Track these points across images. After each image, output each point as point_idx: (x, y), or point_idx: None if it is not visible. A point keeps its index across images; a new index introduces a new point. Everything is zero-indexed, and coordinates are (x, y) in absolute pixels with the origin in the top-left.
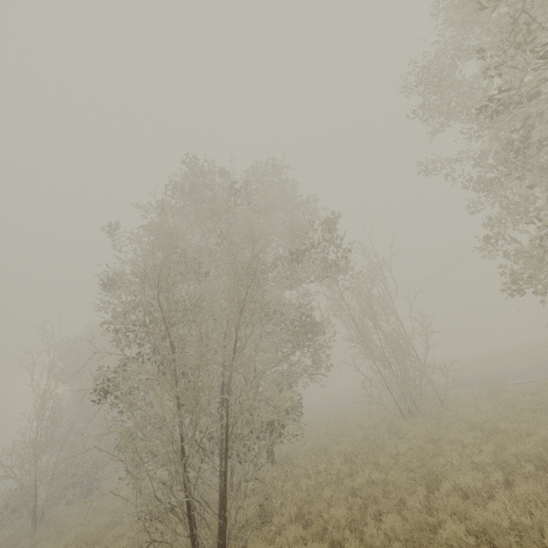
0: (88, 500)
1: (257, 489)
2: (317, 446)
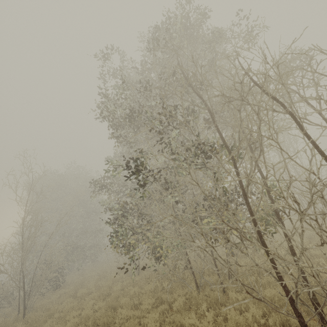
0: (60, 291)
1: None
2: None
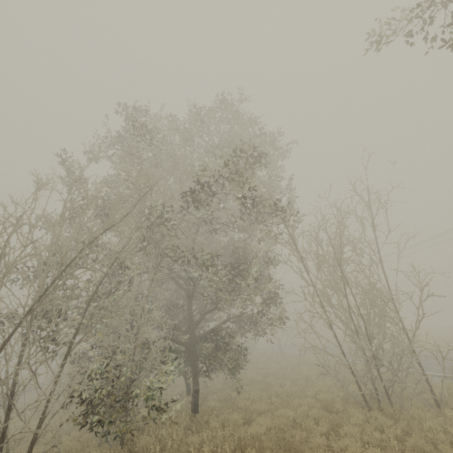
0: None
1: (143, 445)
2: (245, 410)
